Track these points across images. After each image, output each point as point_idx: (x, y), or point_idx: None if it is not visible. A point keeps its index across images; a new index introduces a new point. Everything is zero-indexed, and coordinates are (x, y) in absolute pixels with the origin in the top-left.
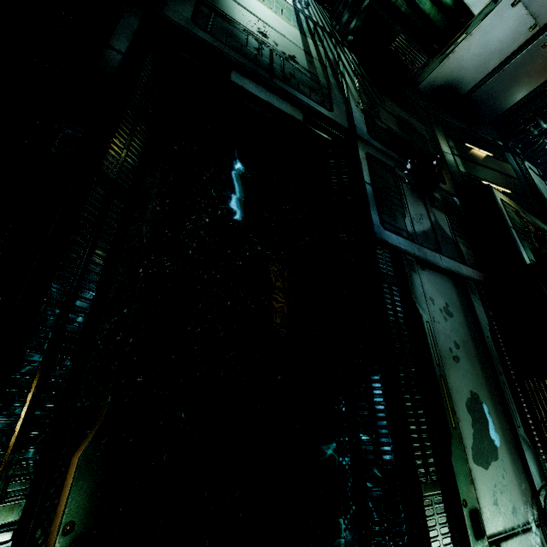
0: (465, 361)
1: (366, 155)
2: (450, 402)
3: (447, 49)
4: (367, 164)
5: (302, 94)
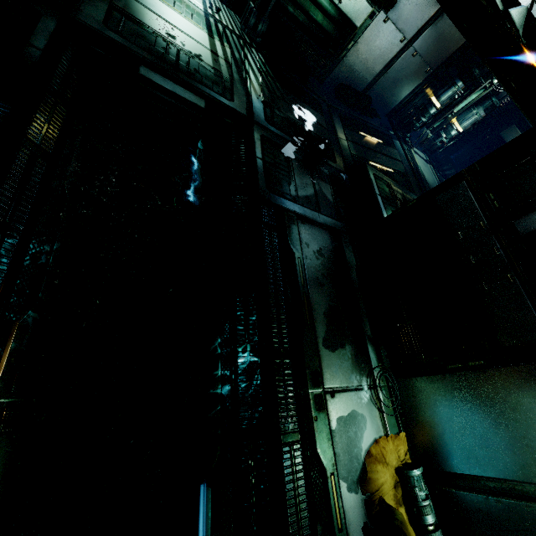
0: (329, 286)
1: (261, 136)
2: (309, 309)
3: (341, 53)
4: (260, 144)
5: (204, 86)
